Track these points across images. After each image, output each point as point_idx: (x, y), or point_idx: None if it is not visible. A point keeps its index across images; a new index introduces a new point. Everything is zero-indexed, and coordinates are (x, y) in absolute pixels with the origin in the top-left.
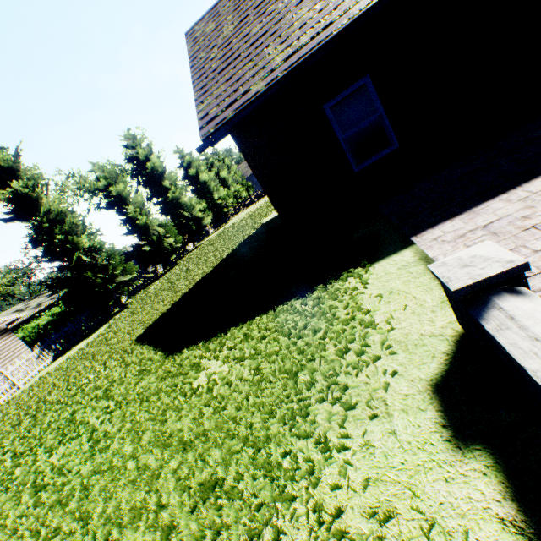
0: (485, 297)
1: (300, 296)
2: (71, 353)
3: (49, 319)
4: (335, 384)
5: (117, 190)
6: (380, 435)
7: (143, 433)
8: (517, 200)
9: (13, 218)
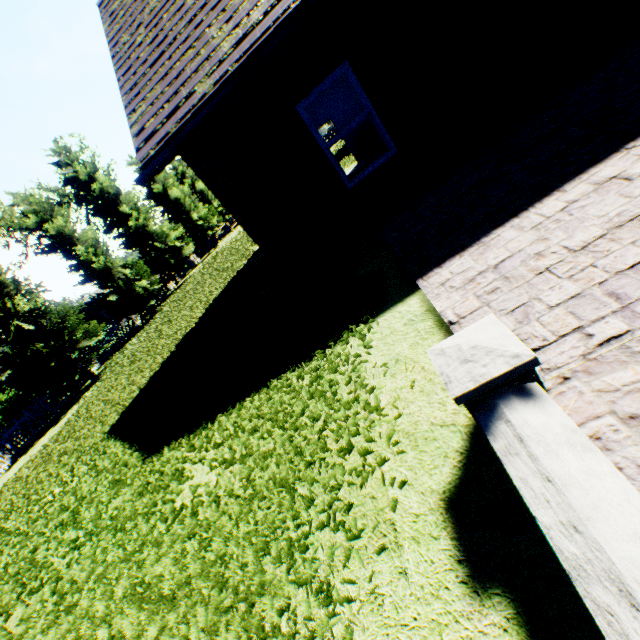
0: (492, 401)
1: (297, 364)
2: (34, 452)
3: None
4: (337, 500)
5: (56, 227)
6: (390, 577)
7: (116, 582)
8: (530, 228)
9: None
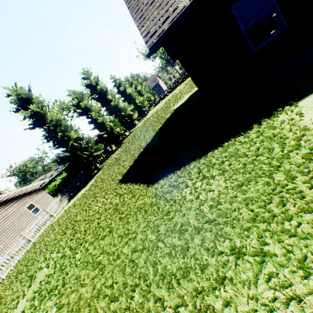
0: None
1: (238, 135)
2: (78, 197)
3: (60, 181)
4: None
5: (84, 104)
6: None
7: (158, 226)
8: None
9: (34, 126)
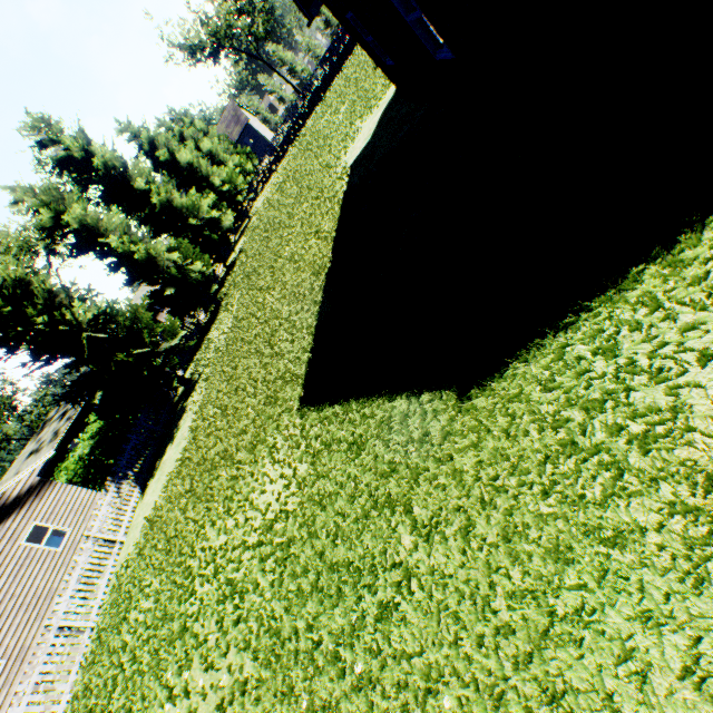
0: None
1: None
2: (165, 471)
3: (91, 445)
4: None
5: (76, 218)
6: None
7: (712, 554)
8: None
9: None
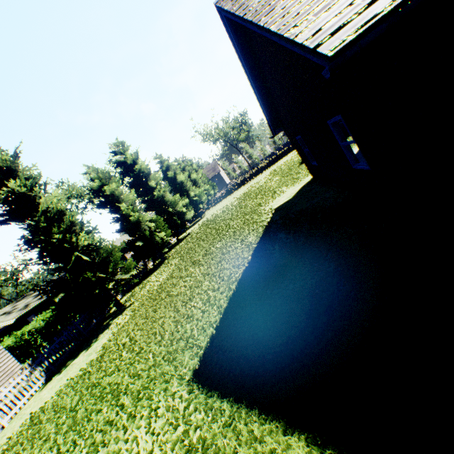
0: None
1: None
2: (69, 374)
3: (38, 325)
4: None
5: (111, 189)
6: None
7: None
8: None
9: (7, 219)
